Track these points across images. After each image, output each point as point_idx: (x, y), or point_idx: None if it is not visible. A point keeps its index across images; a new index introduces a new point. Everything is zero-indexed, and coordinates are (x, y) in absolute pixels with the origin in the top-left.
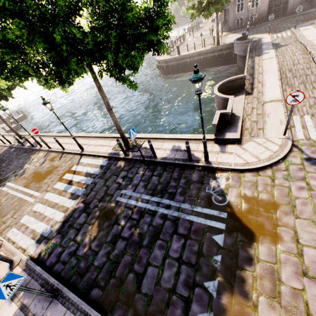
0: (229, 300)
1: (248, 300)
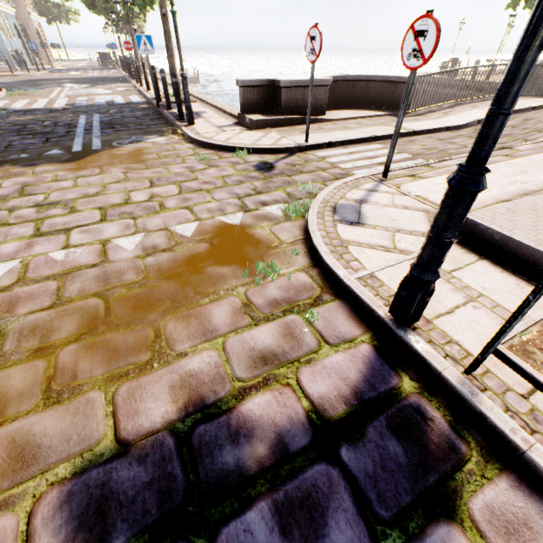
0: None
1: None
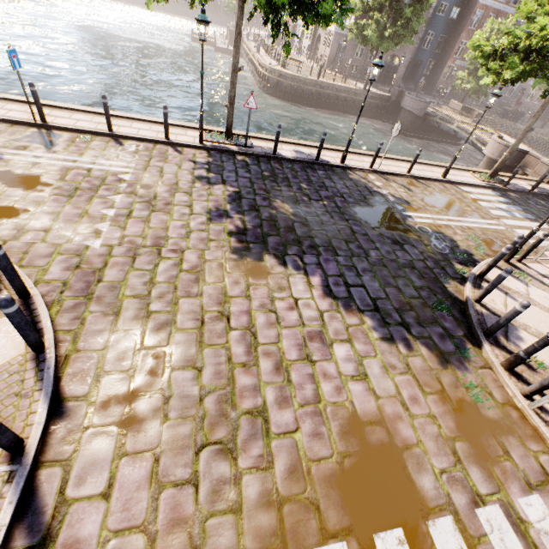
0: None
1: None
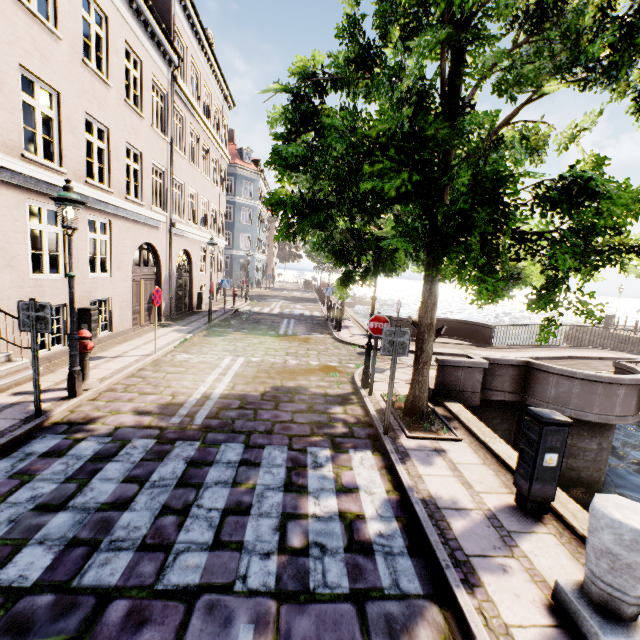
0: (240, 332)
1: (242, 334)
